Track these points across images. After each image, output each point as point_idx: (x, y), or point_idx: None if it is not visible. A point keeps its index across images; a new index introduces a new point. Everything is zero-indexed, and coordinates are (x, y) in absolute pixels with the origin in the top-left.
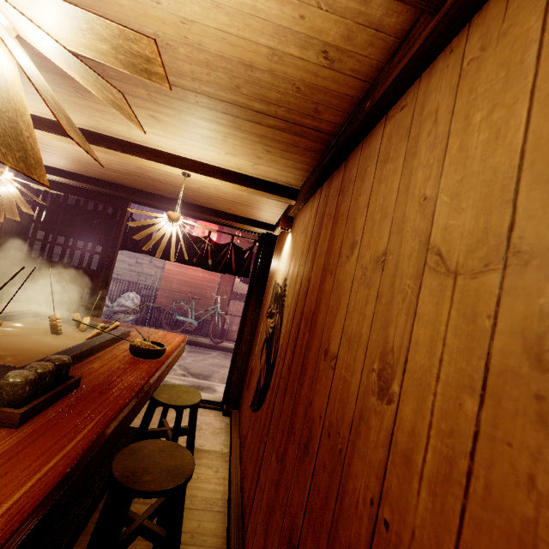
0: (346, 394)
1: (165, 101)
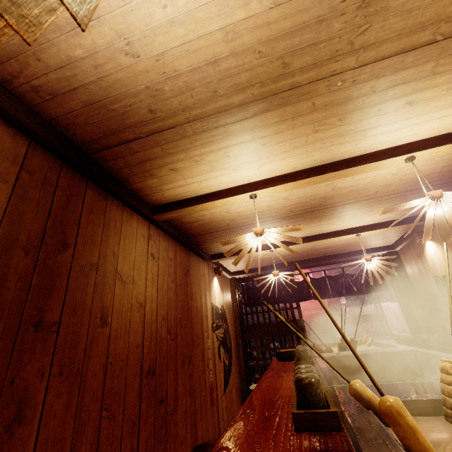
0: None
1: (367, 205)
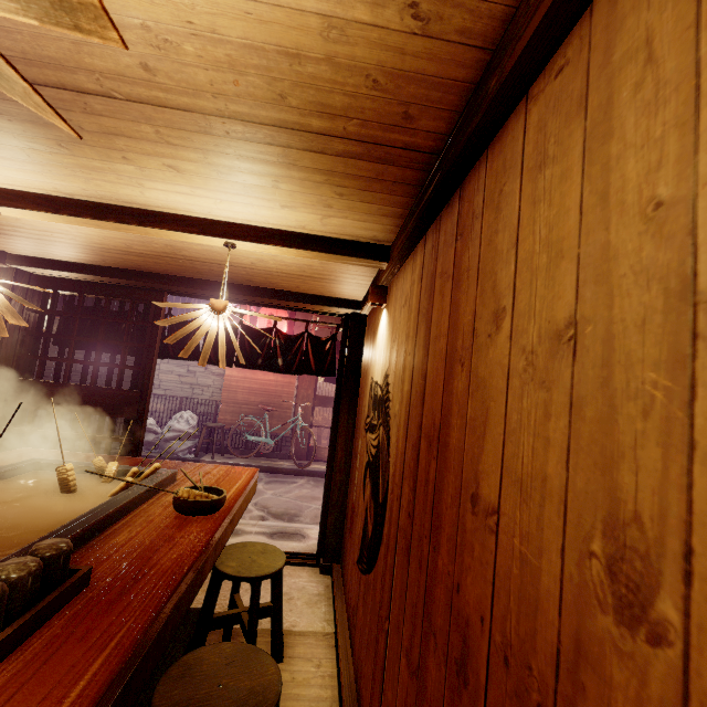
0: (533, 590)
1: (183, 139)
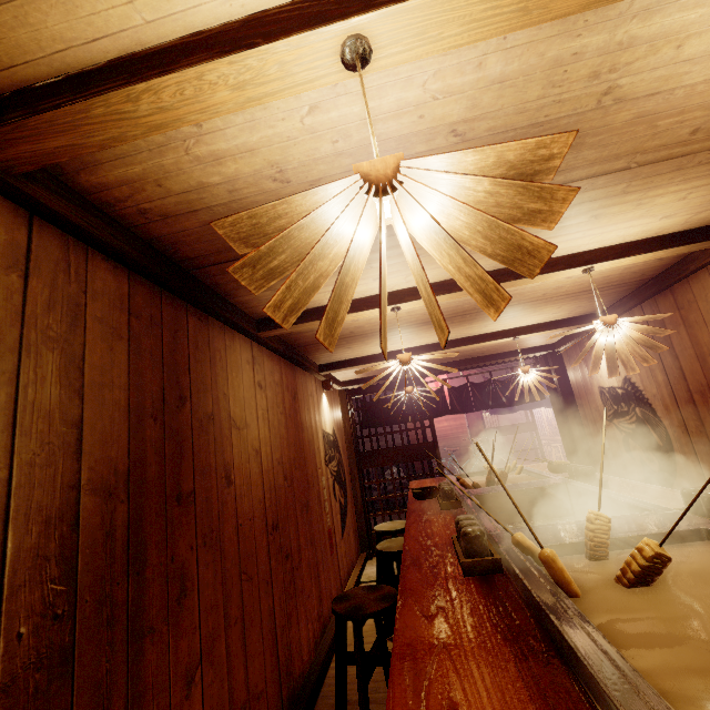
0: None
1: (531, 307)
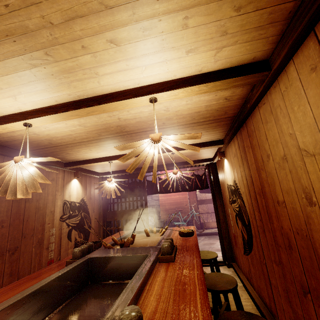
0: (296, 212)
1: (166, 132)
